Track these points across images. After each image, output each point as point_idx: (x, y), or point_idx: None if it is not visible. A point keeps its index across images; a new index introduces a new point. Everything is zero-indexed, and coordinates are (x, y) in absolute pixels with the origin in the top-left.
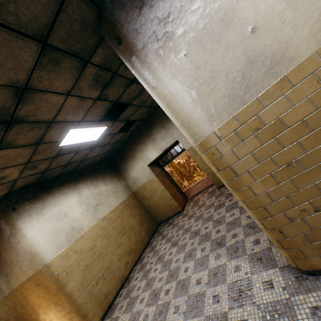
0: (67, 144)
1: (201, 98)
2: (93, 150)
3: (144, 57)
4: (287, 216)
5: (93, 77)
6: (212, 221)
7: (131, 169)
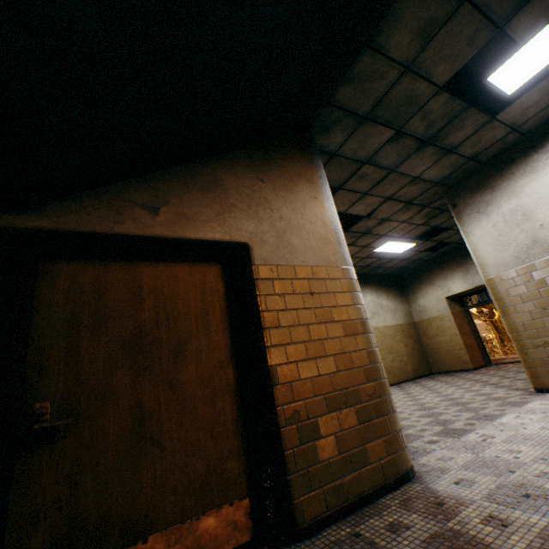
0: (378, 250)
1: (496, 252)
2: (391, 261)
3: (466, 220)
4: (533, 344)
5: (425, 213)
6: (501, 377)
7: (421, 295)
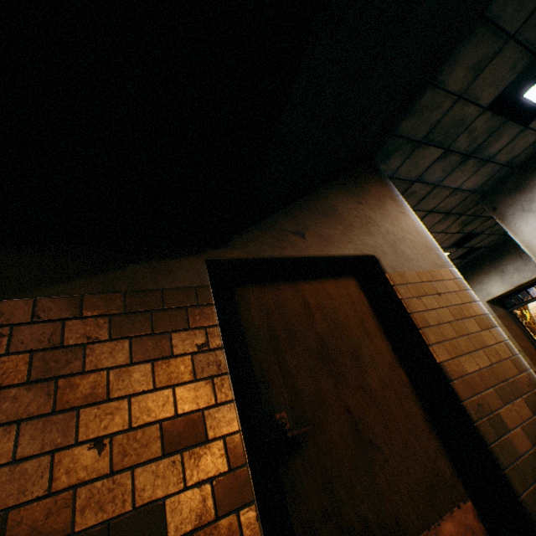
0: None
1: None
2: None
3: (511, 219)
4: None
5: (460, 221)
6: None
7: None
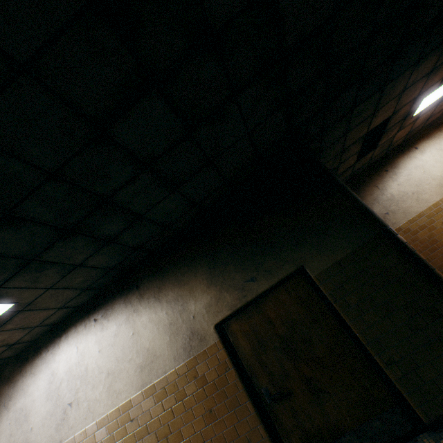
0: None
1: None
2: None
3: None
4: None
5: None
6: None
7: None
